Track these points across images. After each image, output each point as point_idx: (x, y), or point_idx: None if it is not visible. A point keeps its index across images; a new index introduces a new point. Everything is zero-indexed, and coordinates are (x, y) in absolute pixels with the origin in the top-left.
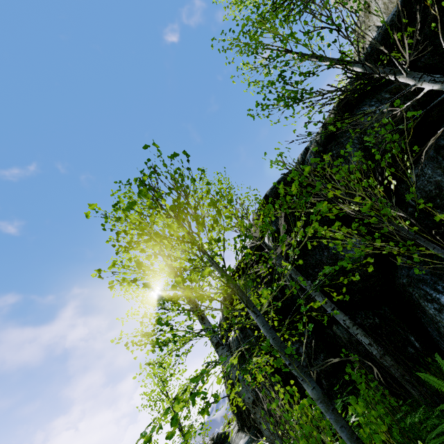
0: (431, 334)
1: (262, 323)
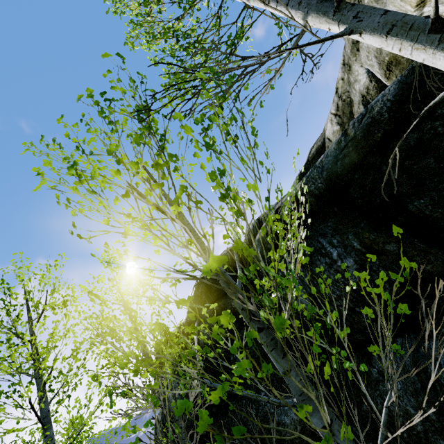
0: None
1: None
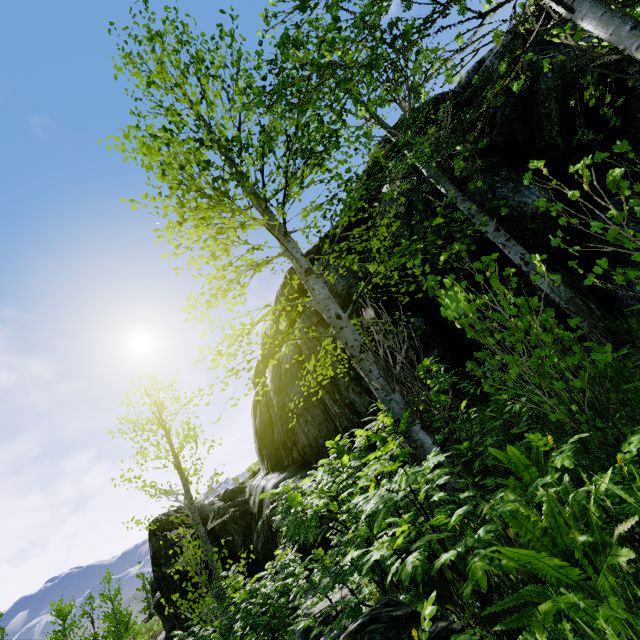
0: (619, 301)
1: None
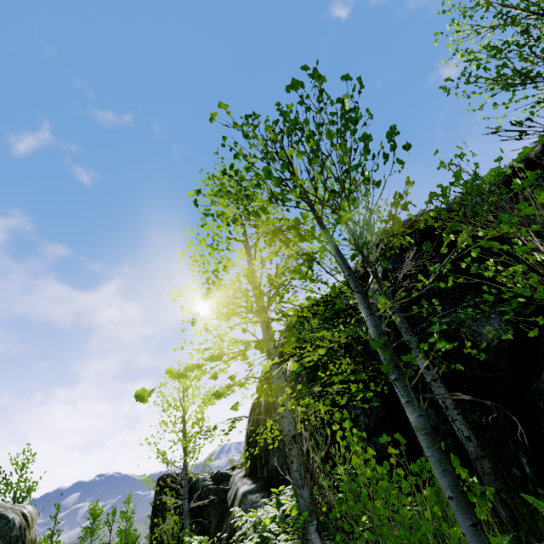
0: None
1: (375, 323)
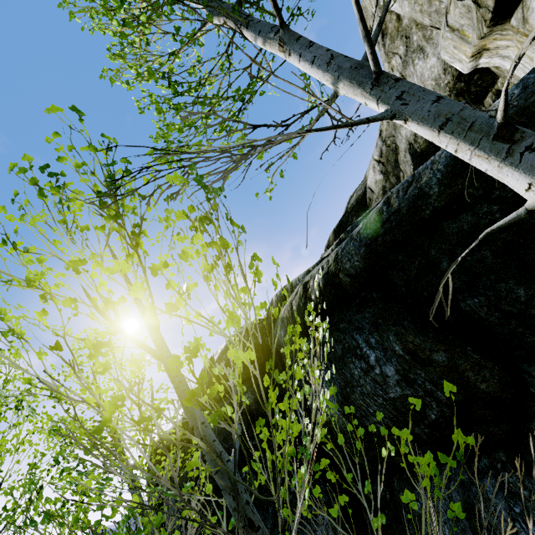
0: None
1: None
